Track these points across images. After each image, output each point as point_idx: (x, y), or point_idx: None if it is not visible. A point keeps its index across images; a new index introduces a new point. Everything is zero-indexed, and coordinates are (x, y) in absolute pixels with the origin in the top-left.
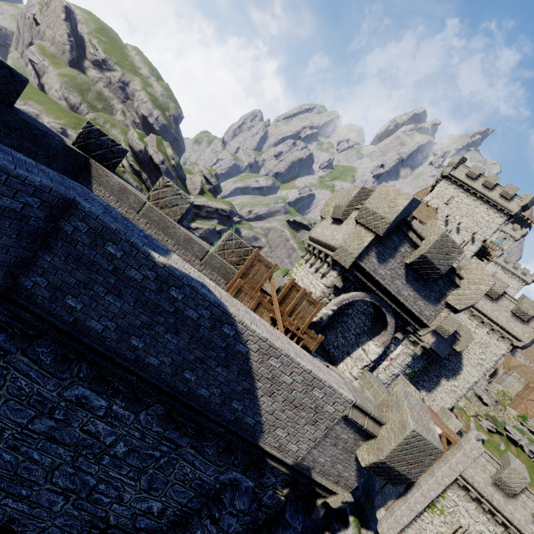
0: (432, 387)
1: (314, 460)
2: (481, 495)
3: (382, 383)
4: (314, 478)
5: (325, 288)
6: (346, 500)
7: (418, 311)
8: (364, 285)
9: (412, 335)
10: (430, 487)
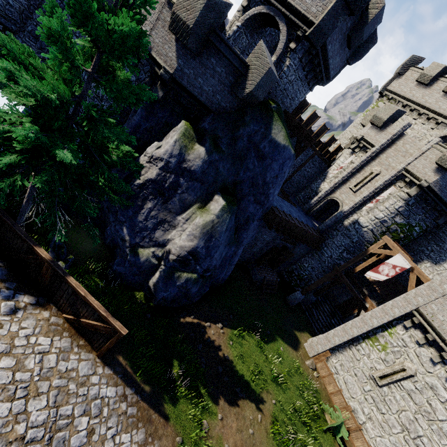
0: (442, 259)
1: (154, 41)
2: (441, 337)
3: (361, 226)
4: (152, 54)
5: (237, 12)
6: (164, 66)
7: (305, 9)
8: (265, 3)
9: (409, 175)
10: (373, 314)
